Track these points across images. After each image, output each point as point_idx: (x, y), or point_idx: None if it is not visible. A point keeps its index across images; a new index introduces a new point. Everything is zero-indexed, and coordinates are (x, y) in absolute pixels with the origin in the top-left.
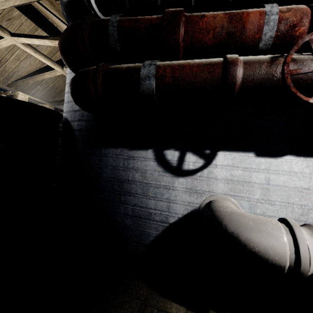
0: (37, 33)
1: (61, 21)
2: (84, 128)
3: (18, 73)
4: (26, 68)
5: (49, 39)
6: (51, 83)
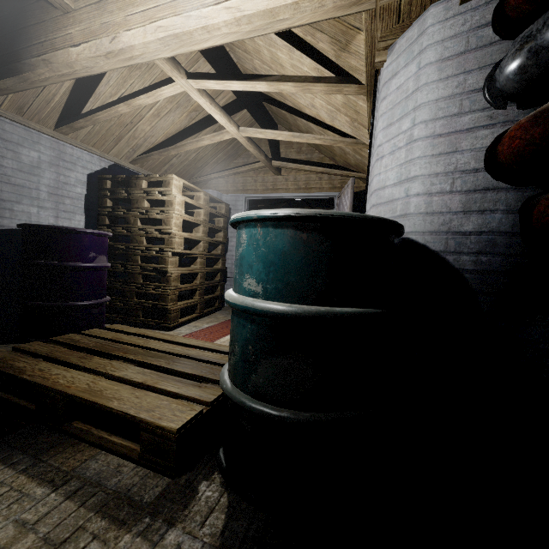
0: (196, 66)
1: (295, 45)
2: (498, 269)
3: (152, 139)
4: (165, 129)
5: (269, 81)
6: (193, 152)
